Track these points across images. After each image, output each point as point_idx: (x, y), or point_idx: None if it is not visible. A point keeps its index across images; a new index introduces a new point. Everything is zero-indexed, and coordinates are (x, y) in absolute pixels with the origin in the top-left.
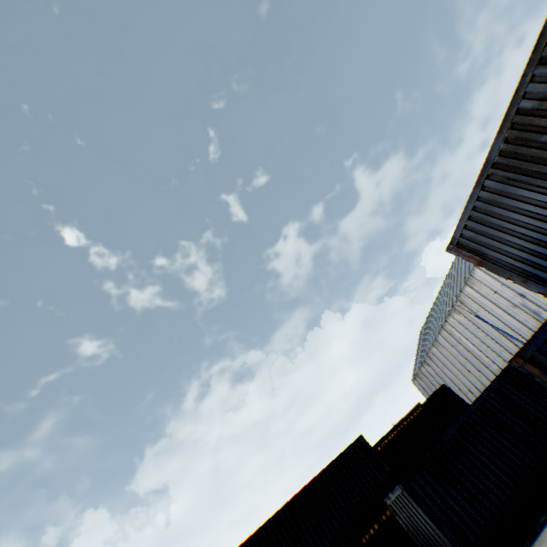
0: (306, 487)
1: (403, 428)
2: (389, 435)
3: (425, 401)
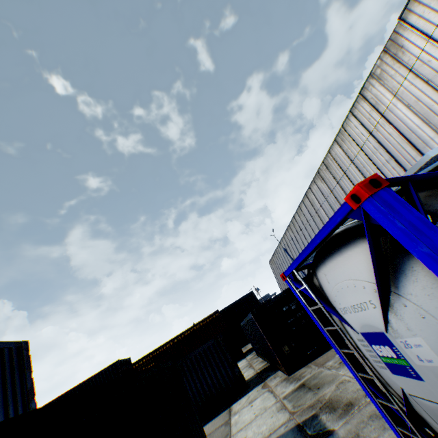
0: (65, 393)
1: (198, 328)
2: (186, 332)
3: (233, 303)
